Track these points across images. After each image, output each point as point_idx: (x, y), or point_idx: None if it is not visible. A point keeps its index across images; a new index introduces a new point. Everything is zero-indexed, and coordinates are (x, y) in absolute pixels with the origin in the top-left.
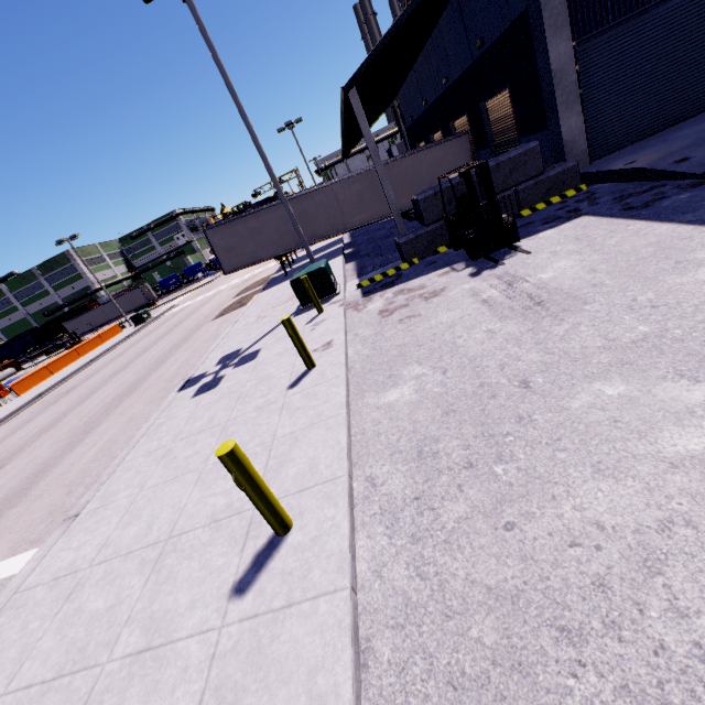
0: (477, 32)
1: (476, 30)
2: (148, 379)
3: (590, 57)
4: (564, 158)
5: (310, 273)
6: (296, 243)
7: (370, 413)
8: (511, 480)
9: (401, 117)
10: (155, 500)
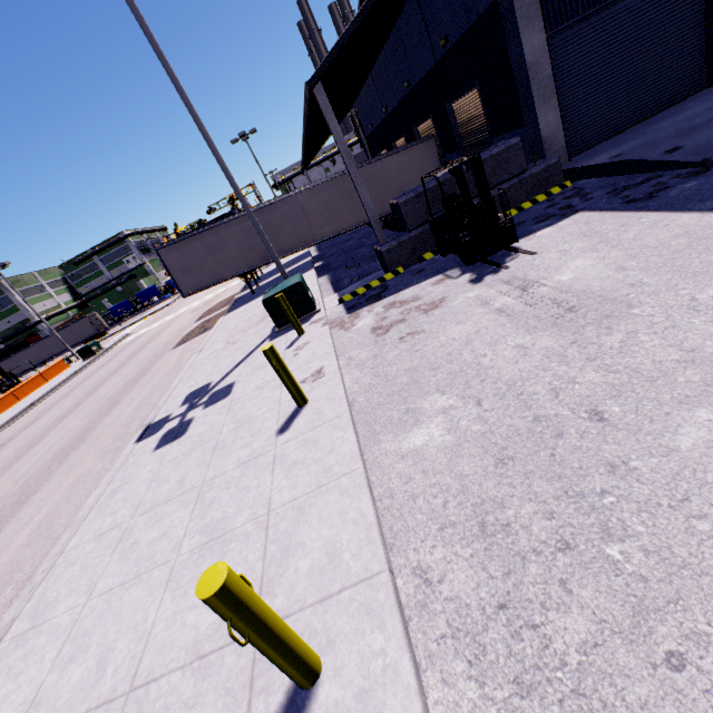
0: (440, 30)
1: (438, 28)
2: (99, 425)
3: (563, 51)
4: (544, 155)
5: (284, 290)
6: (262, 259)
7: (394, 465)
8: (642, 572)
9: (360, 125)
10: (109, 617)
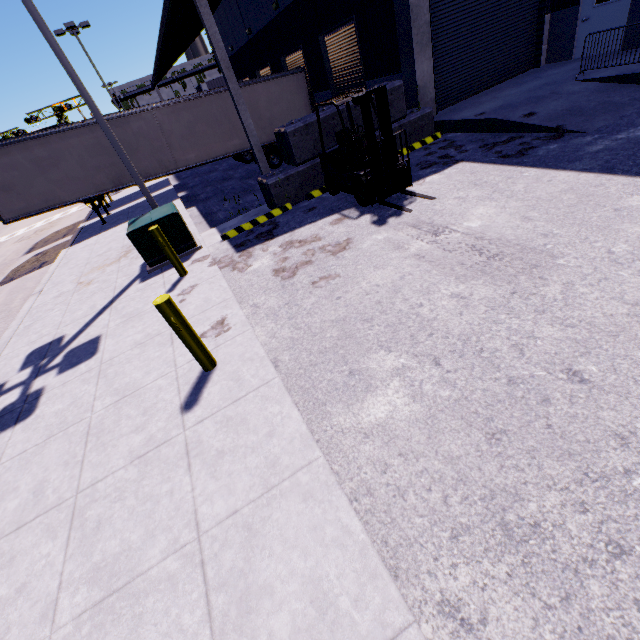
0: None
1: None
2: None
3: (438, 0)
4: (417, 104)
5: (156, 222)
6: (113, 183)
7: (359, 447)
8: None
9: None
10: None
